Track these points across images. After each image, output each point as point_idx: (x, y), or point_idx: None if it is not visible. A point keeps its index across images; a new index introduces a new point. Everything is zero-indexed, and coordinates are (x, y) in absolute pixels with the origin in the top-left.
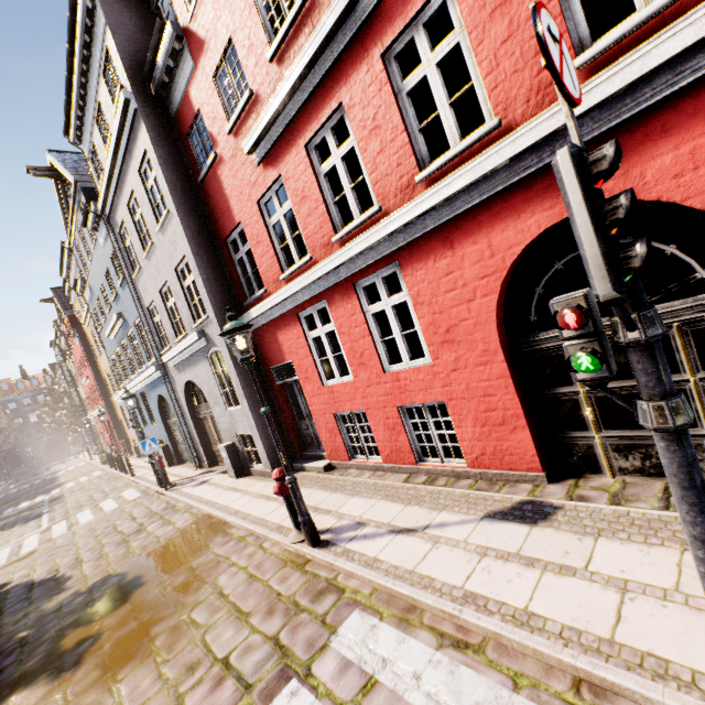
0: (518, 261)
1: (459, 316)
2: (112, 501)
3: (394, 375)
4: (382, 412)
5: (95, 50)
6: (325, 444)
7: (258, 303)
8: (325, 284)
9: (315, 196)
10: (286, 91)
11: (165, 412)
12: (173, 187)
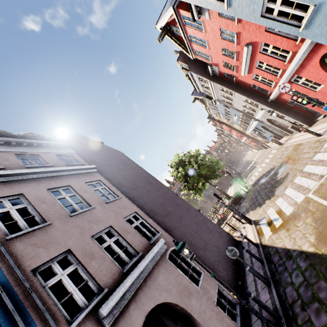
0: (322, 62)
1: (319, 77)
2: (270, 155)
3: (318, 91)
4: (324, 99)
5: (195, 78)
6: (318, 112)
7: (270, 94)
8: None
9: (265, 73)
10: (244, 66)
11: (266, 128)
12: (231, 89)
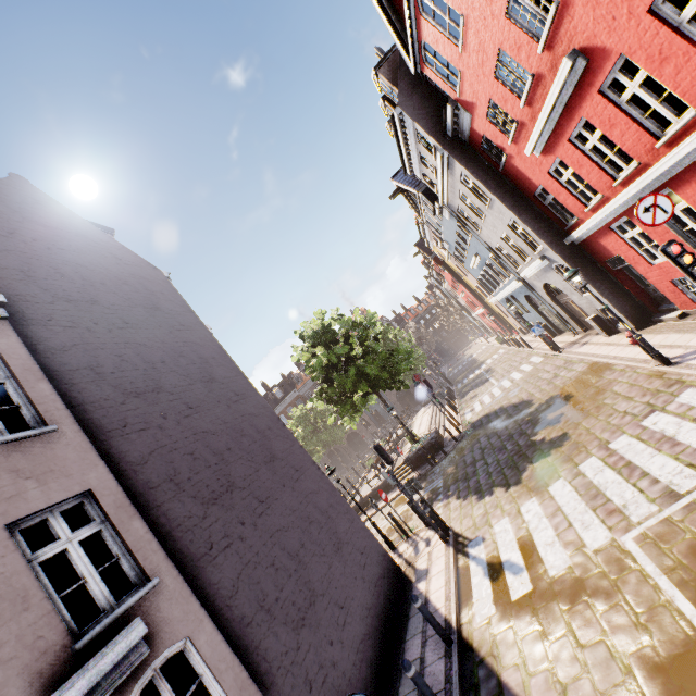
0: None
1: None
2: (526, 365)
3: None
4: None
5: (409, 133)
6: (672, 301)
7: (575, 227)
8: (620, 210)
9: (588, 164)
10: (542, 125)
11: (533, 304)
12: (487, 185)
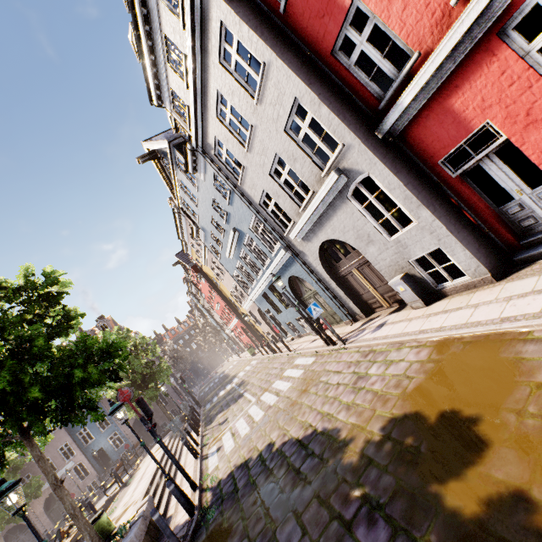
0: None
1: None
2: (293, 370)
3: None
4: None
5: None
6: None
7: (403, 88)
8: None
9: None
10: None
11: (296, 292)
12: (260, 33)
